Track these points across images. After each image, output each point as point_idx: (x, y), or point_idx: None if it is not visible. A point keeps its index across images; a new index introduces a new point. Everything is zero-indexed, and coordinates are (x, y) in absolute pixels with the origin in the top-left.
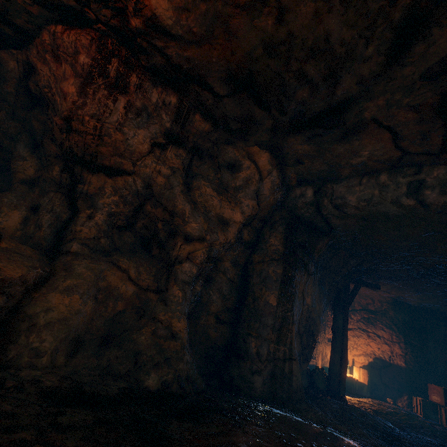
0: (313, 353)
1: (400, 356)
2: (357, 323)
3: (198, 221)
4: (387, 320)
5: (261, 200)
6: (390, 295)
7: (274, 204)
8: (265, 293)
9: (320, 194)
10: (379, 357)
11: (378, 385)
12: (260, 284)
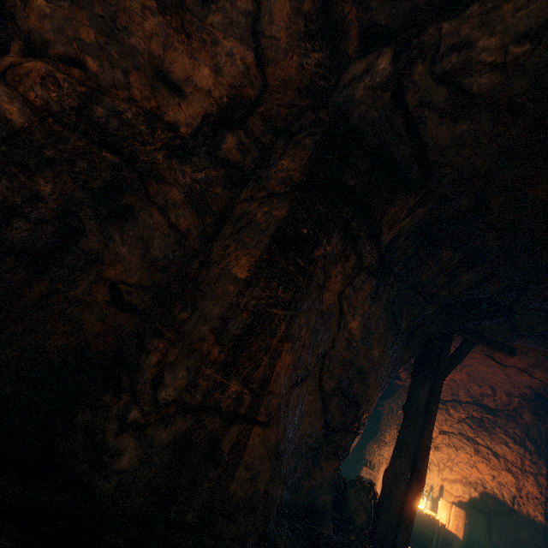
0: (352, 444)
1: (536, 501)
2: (459, 425)
3: (61, 3)
4: (517, 428)
5: (267, 54)
6: (531, 381)
7: (303, 89)
8: (232, 254)
9: (407, 54)
10: (492, 494)
11: (482, 546)
12: (229, 238)
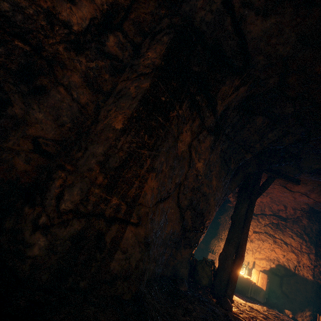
0: (200, 239)
1: (308, 268)
2: (265, 228)
3: None
4: (298, 228)
5: None
6: (308, 200)
7: (161, 0)
8: (112, 114)
9: None
10: (283, 265)
11: (276, 293)
12: (111, 105)
